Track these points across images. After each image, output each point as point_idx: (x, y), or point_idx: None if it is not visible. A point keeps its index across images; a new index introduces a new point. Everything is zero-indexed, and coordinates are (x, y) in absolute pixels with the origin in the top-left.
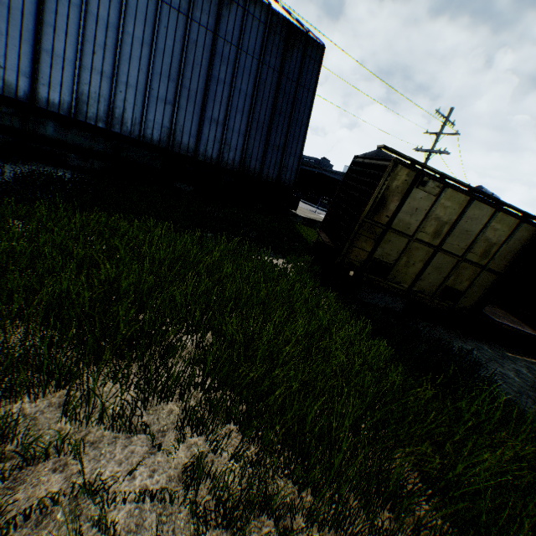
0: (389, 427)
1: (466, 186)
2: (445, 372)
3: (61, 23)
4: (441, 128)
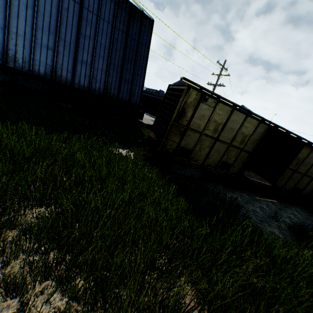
0: (176, 261)
1: (231, 102)
2: (218, 215)
3: None
4: (221, 72)
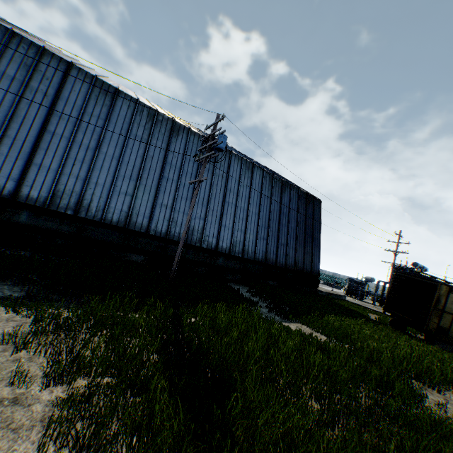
0: None
1: None
2: None
3: (228, 212)
4: (398, 240)
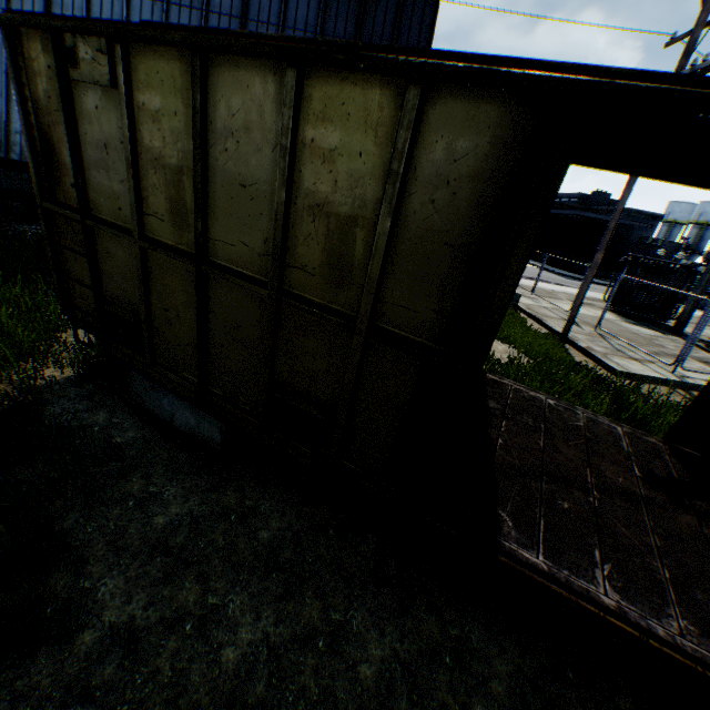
0: None
1: None
2: None
3: None
4: (701, 10)
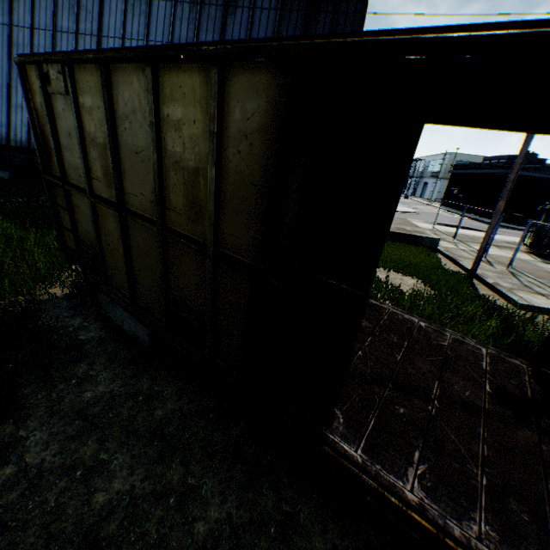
0: None
1: None
2: None
3: None
4: None
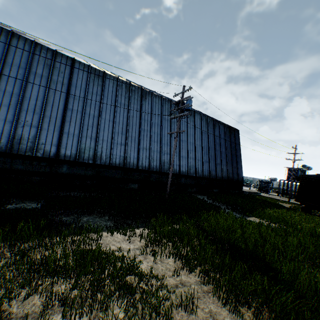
0: None
1: None
2: None
3: (183, 147)
4: (294, 152)
